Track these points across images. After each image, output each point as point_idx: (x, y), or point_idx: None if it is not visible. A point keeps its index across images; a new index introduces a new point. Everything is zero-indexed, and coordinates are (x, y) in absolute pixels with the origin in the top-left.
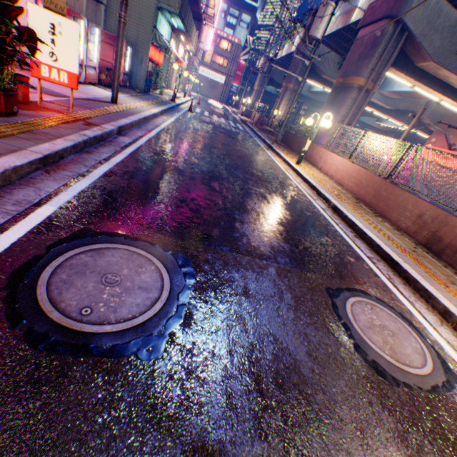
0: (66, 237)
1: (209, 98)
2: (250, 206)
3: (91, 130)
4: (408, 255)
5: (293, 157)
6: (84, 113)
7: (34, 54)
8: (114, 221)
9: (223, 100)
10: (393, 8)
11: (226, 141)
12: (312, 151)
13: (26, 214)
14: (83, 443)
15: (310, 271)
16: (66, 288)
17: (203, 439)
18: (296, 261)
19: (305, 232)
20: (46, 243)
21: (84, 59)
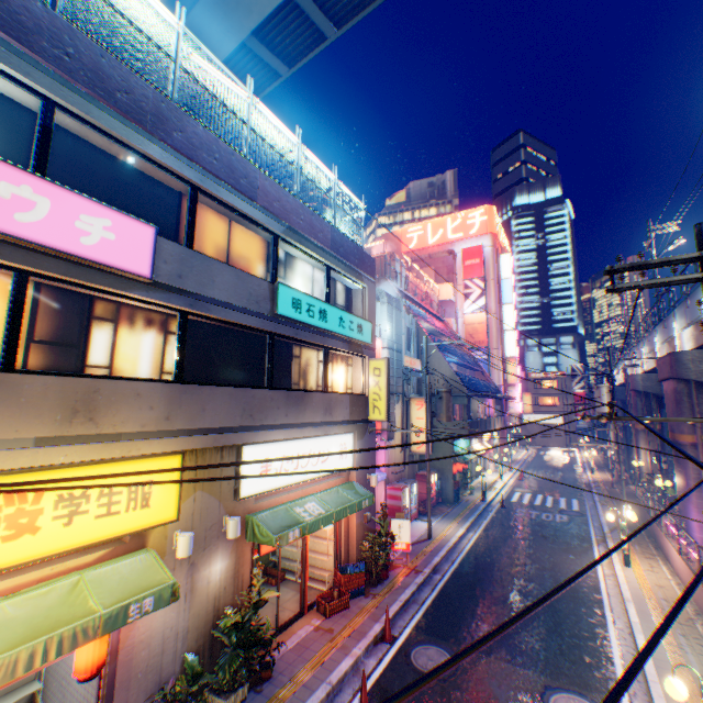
0: (415, 640)
1: (547, 445)
2: (518, 625)
3: (418, 576)
4: (681, 678)
5: (636, 549)
6: (413, 560)
7: (393, 541)
8: (431, 634)
9: (570, 441)
10: (668, 371)
11: (533, 546)
12: (659, 538)
13: (402, 630)
14: (426, 690)
15: (540, 673)
16: (418, 657)
17: (454, 701)
18: (532, 666)
19: (561, 648)
20: (410, 642)
21: (409, 507)
